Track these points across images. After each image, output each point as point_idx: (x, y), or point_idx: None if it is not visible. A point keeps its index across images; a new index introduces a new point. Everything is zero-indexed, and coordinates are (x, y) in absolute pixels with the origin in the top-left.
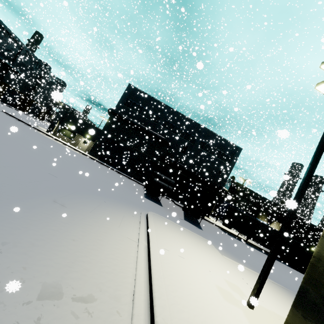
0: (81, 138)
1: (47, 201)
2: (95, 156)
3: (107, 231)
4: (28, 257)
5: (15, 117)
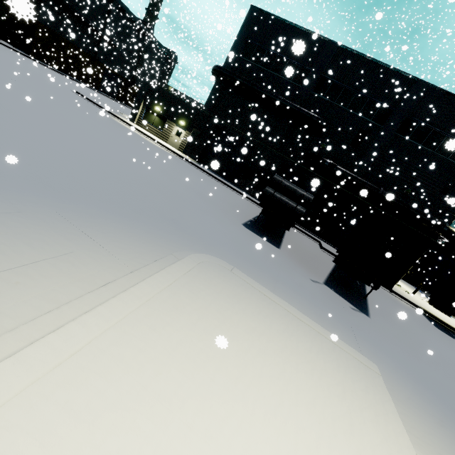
0: (172, 127)
1: None
2: (193, 156)
3: None
4: None
5: (89, 99)
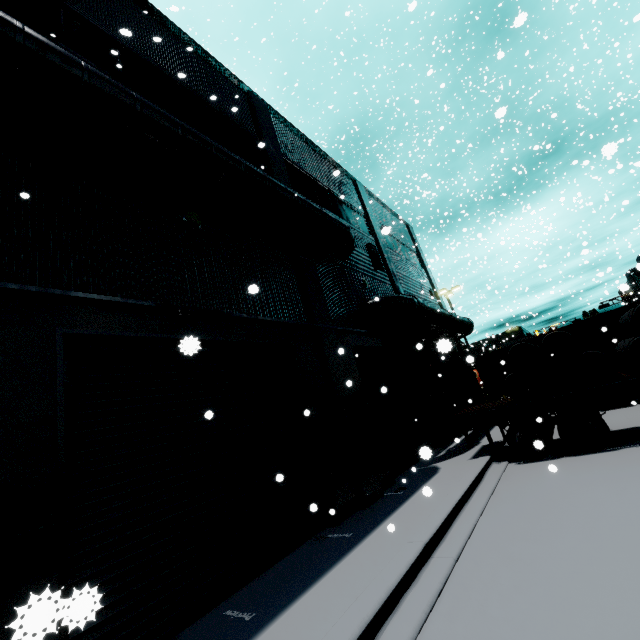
0: None
1: None
2: None
3: None
4: None
5: None
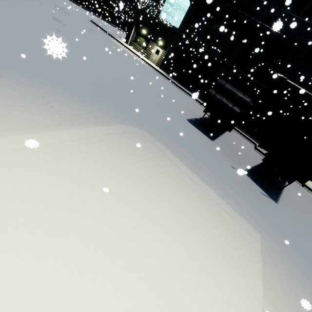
0: (153, 47)
1: None
2: (166, 70)
3: None
4: None
5: (98, 26)
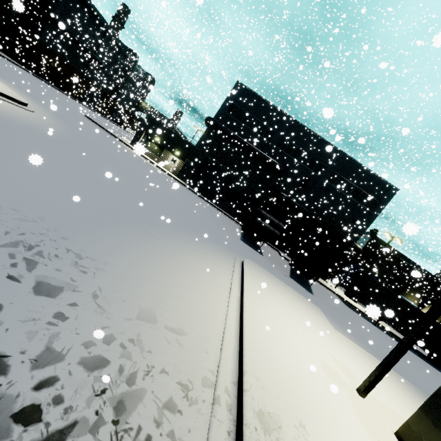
0: (169, 155)
1: (137, 229)
2: (184, 179)
3: (197, 271)
4: (125, 281)
5: (99, 124)
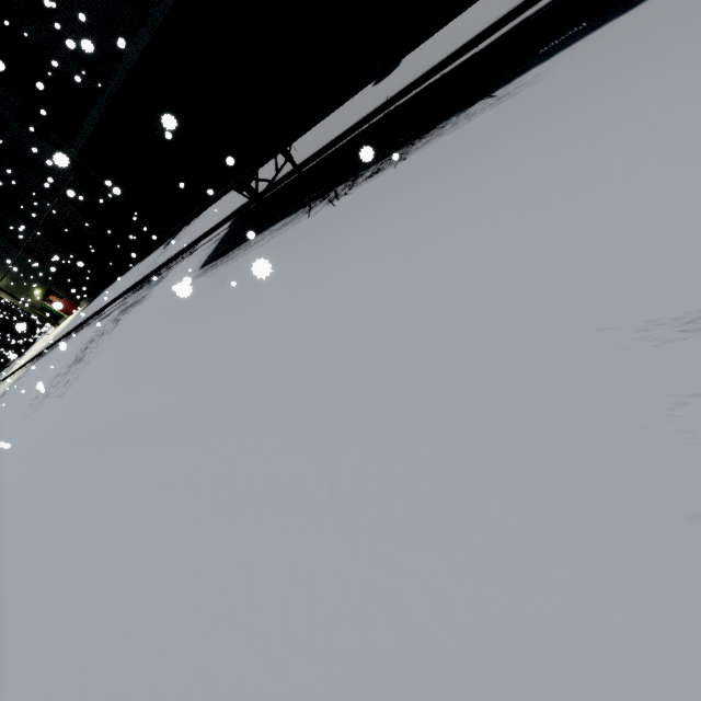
0: None
1: None
2: None
3: None
4: None
5: None
